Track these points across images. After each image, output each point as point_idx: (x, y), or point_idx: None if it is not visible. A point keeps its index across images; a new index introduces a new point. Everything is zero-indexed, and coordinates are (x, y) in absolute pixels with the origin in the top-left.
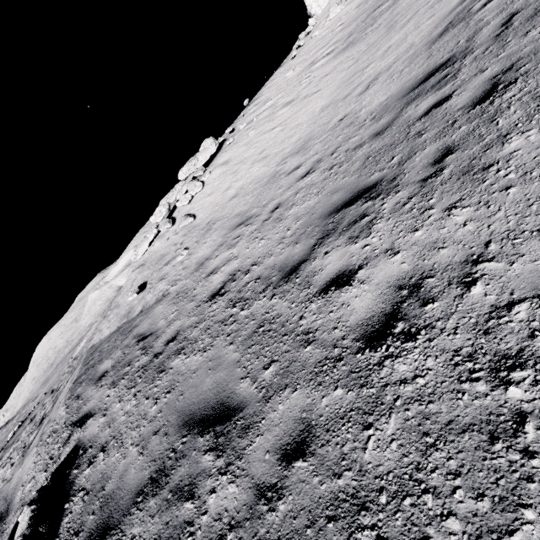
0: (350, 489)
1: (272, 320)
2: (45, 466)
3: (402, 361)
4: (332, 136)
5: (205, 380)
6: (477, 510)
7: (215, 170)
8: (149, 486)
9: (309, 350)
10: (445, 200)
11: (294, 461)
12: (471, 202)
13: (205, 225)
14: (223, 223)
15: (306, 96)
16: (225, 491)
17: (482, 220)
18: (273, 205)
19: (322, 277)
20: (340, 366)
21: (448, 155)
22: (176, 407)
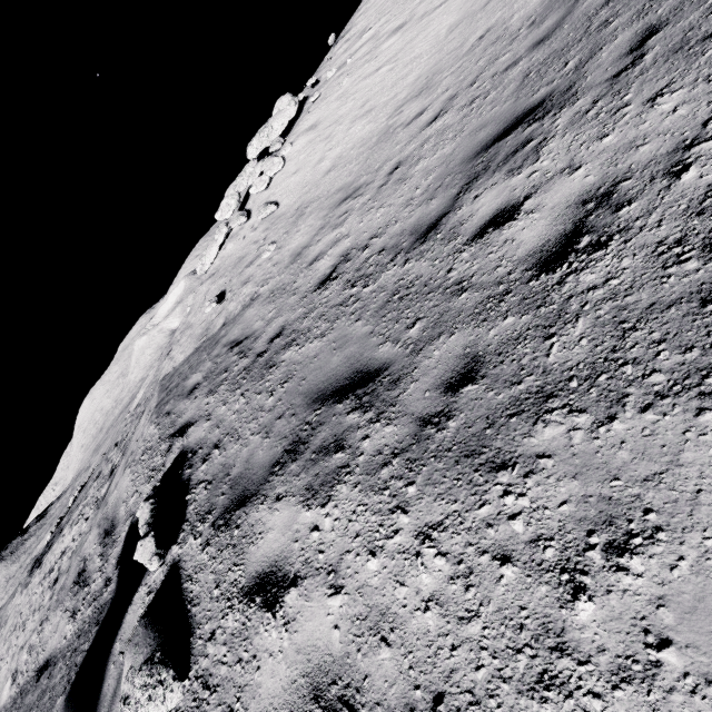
0: (533, 389)
1: (409, 284)
2: (148, 478)
3: (590, 272)
4: (468, 62)
5: (331, 359)
6: (684, 361)
7: (298, 140)
8: (286, 456)
9: (465, 297)
10: (646, 91)
11: (462, 388)
12: (684, 82)
13: (294, 212)
14: (319, 203)
15: (425, 14)
16: (381, 433)
17: (699, 99)
18: (391, 166)
19: (474, 222)
20: (508, 299)
21: (651, 37)
22: (300, 391)
